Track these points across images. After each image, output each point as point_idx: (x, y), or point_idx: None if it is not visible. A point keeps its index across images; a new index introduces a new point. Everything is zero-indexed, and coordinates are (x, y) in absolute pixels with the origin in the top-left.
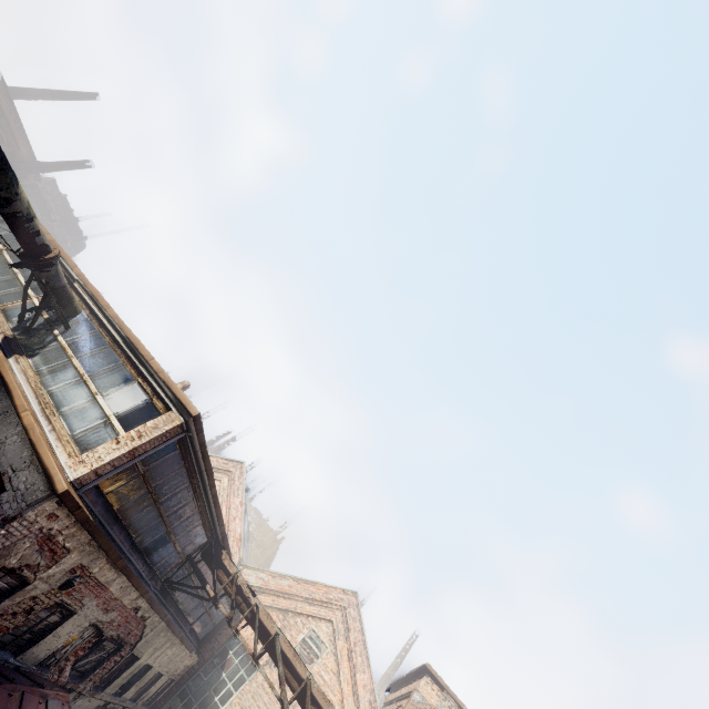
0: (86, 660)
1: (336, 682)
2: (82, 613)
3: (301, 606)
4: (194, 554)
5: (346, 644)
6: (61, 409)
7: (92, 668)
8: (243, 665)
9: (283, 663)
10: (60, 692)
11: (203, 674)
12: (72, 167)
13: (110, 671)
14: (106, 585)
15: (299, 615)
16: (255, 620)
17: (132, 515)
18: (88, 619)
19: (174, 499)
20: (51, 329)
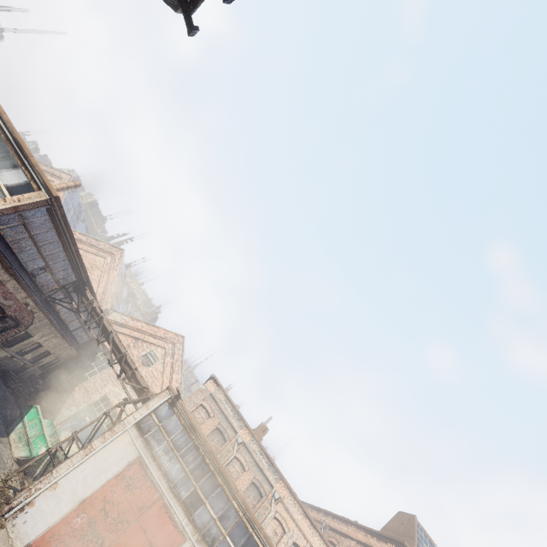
0: None
1: (161, 377)
2: None
3: (148, 338)
4: (68, 286)
5: (171, 360)
6: None
7: (0, 332)
8: (105, 361)
9: (113, 345)
10: None
11: (80, 361)
12: None
13: (12, 337)
14: (4, 282)
15: (146, 342)
16: (100, 324)
17: (19, 248)
18: None
19: (48, 246)
20: None
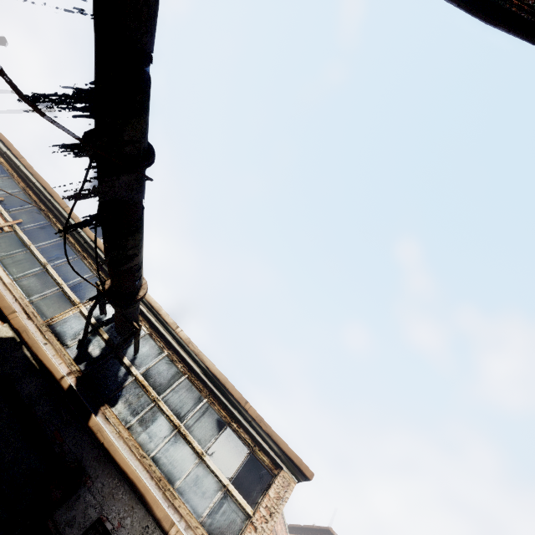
0: None
1: None
2: None
3: None
4: None
5: None
6: (176, 484)
7: None
8: None
9: None
10: None
11: None
12: None
13: None
14: None
15: None
16: None
17: None
18: None
19: None
20: (119, 357)
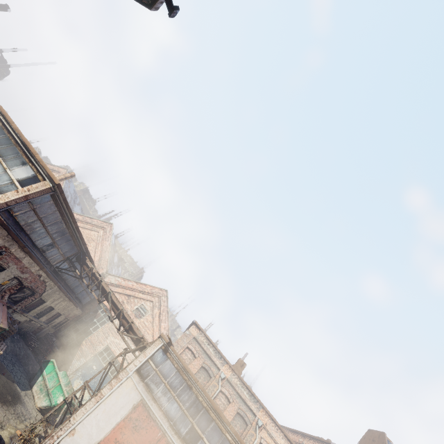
0: (16, 296)
1: (151, 326)
2: (9, 270)
3: (138, 294)
4: (71, 257)
5: (158, 311)
6: None
7: (20, 300)
8: (105, 316)
9: (112, 303)
10: (1, 300)
11: (84, 319)
12: None
13: (30, 304)
14: (20, 259)
15: (136, 298)
16: (100, 286)
17: (31, 229)
18: (13, 274)
19: (54, 226)
20: None
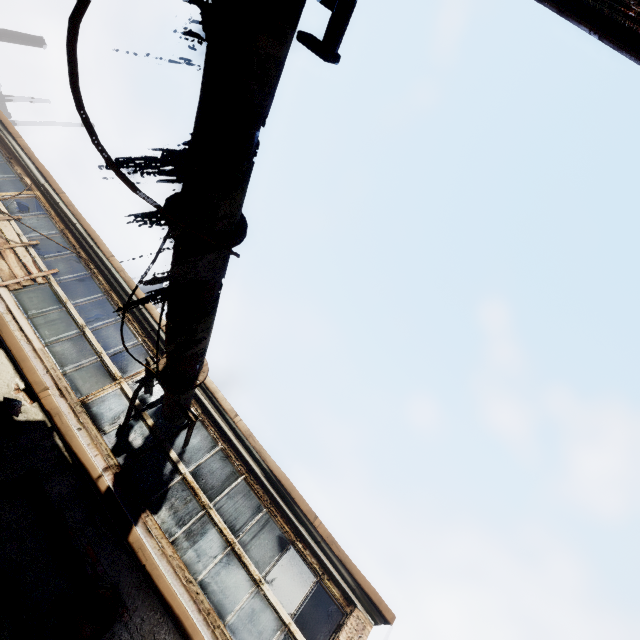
0: None
1: None
2: None
3: None
4: None
5: None
6: (227, 619)
7: None
8: None
9: None
10: None
11: None
12: (16, 40)
13: None
14: None
15: None
16: None
17: None
18: None
19: None
20: (165, 449)
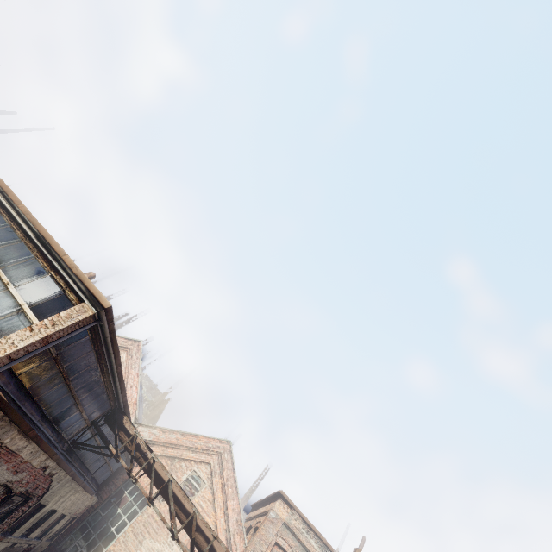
0: None
1: (211, 509)
2: None
3: (186, 453)
4: (98, 419)
5: (220, 480)
6: None
7: (1, 519)
8: (136, 501)
9: (174, 502)
10: None
11: (101, 511)
12: None
13: (18, 519)
14: (17, 452)
15: (184, 460)
16: (151, 471)
17: (43, 392)
18: None
19: (83, 376)
20: None
